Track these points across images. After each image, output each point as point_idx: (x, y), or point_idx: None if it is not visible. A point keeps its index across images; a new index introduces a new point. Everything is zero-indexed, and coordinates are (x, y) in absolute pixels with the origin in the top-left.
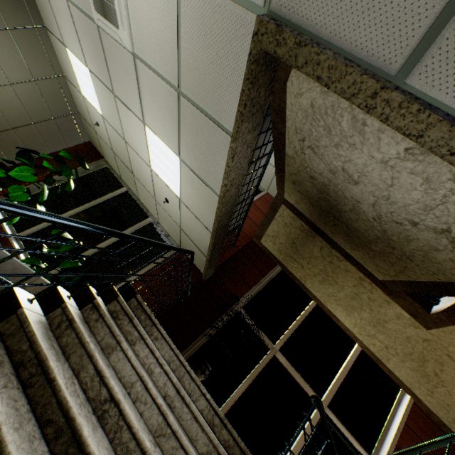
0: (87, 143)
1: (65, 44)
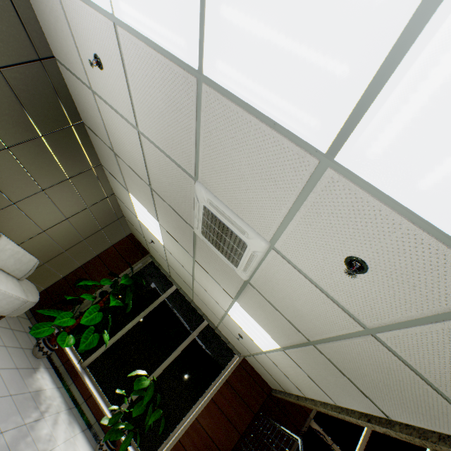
0: (129, 235)
1: (128, 190)
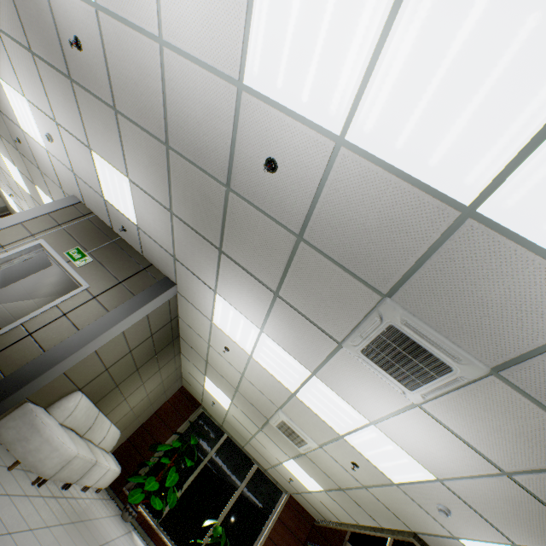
0: (181, 388)
1: (206, 375)
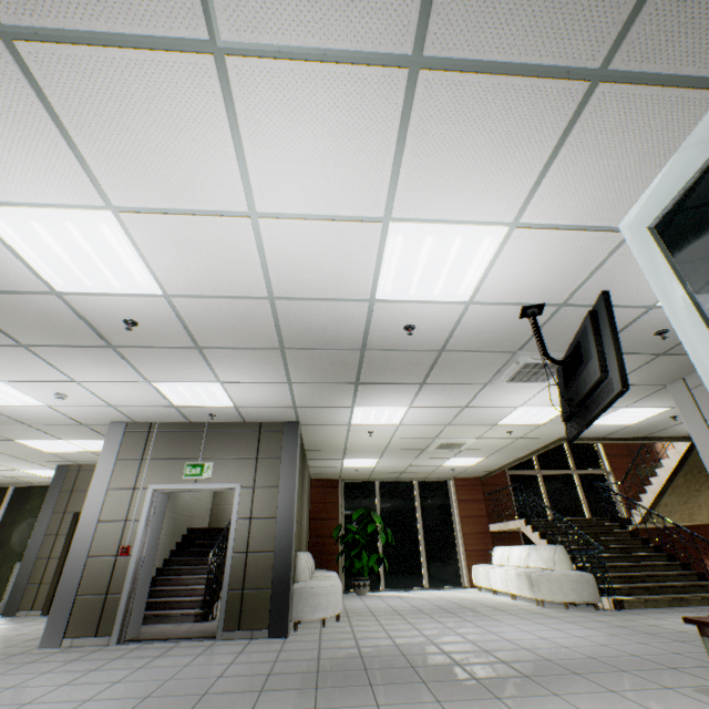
0: None
1: None
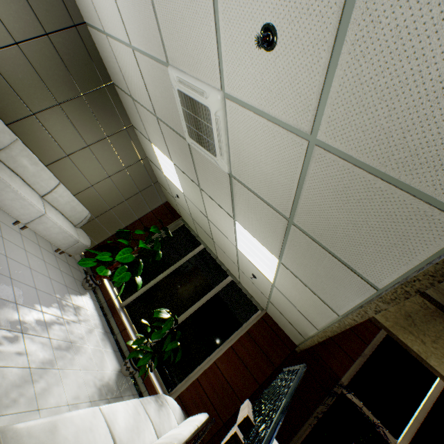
0: (165, 203)
1: (150, 141)
